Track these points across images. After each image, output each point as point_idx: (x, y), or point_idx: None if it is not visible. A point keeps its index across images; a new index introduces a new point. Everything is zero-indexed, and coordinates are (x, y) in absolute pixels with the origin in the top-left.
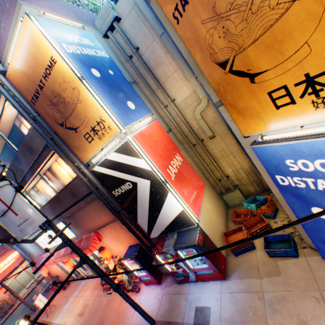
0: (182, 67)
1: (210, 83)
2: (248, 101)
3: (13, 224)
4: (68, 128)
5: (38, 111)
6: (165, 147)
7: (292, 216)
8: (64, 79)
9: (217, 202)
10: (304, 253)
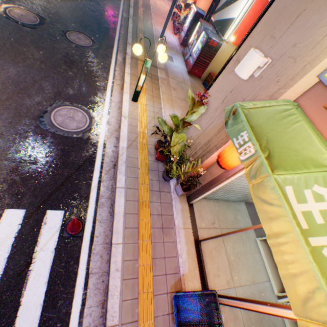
0: None
1: None
2: None
3: None
4: None
5: None
6: None
7: None
8: None
9: None
10: None
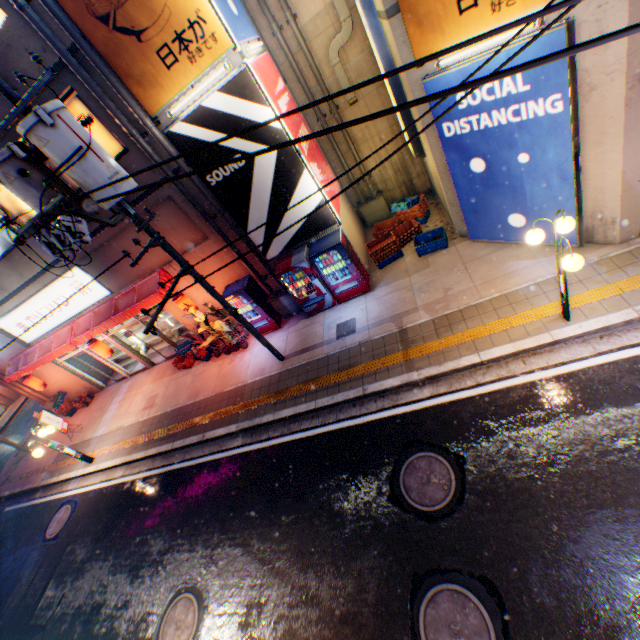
0: None
1: None
2: (431, 5)
3: (101, 175)
4: (121, 30)
5: None
6: (288, 106)
7: (449, 194)
8: None
9: (353, 217)
10: (454, 243)
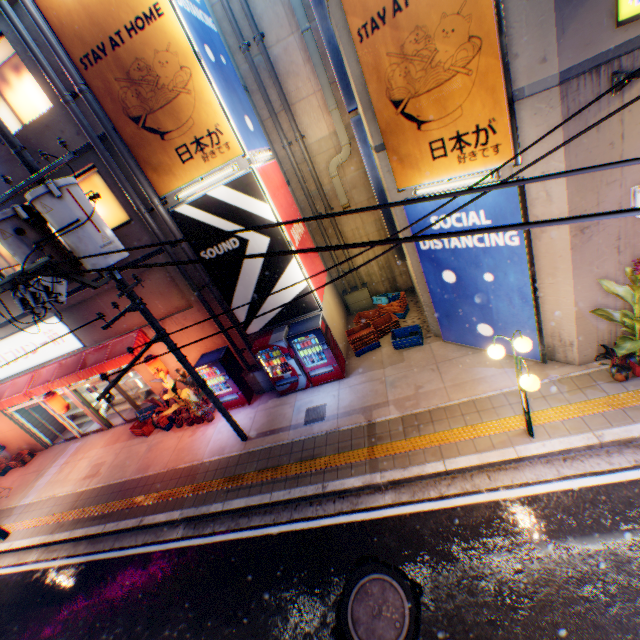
0: (325, 91)
1: (378, 121)
2: (411, 149)
3: (94, 243)
4: (149, 129)
5: (90, 83)
6: (287, 203)
7: (425, 296)
8: (168, 47)
9: (338, 303)
10: (429, 341)
